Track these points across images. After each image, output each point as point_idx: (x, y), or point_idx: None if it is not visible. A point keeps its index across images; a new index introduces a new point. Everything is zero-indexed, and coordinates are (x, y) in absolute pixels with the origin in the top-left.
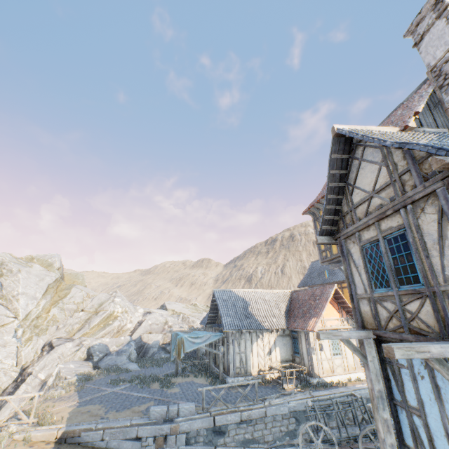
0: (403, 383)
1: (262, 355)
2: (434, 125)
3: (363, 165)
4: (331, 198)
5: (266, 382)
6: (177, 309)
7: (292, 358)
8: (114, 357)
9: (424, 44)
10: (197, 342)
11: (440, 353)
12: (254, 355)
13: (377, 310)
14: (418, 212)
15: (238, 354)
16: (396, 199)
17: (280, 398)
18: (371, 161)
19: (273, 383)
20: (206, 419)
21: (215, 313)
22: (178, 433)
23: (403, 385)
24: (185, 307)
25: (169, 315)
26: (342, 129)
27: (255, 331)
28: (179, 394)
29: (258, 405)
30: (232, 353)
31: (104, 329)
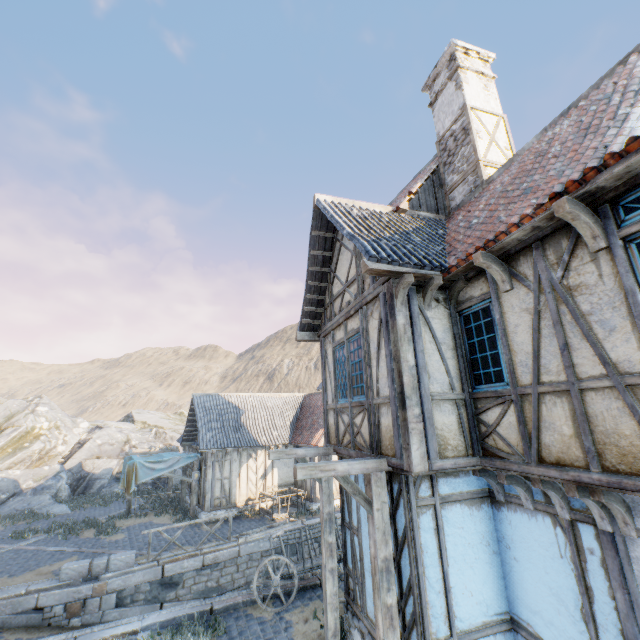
0: (351, 502)
1: (254, 479)
2: (435, 209)
3: (343, 249)
4: (313, 286)
5: (255, 513)
6: (152, 421)
7: (294, 481)
8: (28, 498)
9: (438, 107)
10: (159, 467)
11: (346, 471)
12: (242, 480)
13: (338, 423)
14: (369, 315)
15: (220, 481)
16: (358, 298)
17: (262, 532)
18: (347, 246)
19: (262, 514)
20: (151, 569)
21: (194, 427)
22: (105, 594)
23: (352, 505)
24: (165, 418)
25: (137, 430)
26: (321, 202)
27: (247, 449)
28: (123, 542)
29: (230, 544)
30: (211, 480)
31: (14, 456)
